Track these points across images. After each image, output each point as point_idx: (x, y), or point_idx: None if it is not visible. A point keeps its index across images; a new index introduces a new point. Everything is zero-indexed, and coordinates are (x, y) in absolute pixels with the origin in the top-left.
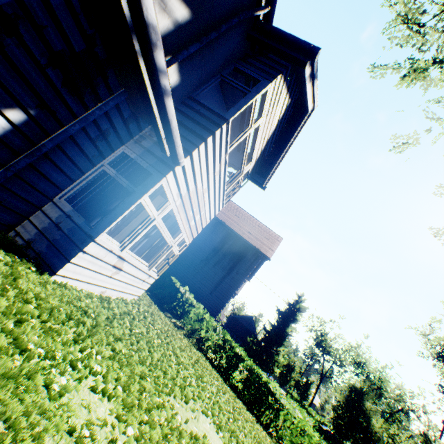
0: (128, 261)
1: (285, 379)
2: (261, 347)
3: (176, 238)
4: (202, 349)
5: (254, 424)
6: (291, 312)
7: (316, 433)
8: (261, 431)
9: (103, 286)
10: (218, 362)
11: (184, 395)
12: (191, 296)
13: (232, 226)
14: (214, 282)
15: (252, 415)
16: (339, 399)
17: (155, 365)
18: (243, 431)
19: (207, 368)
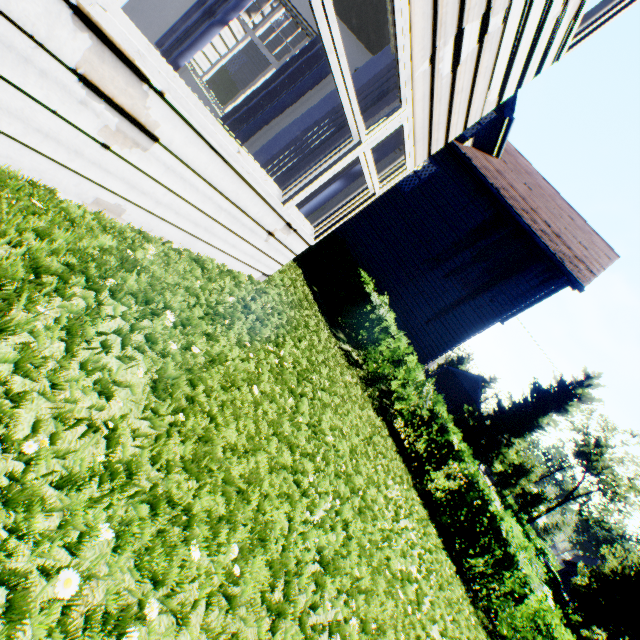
0: (171, 104)
1: (506, 481)
2: (482, 426)
3: (377, 118)
4: (387, 412)
5: (452, 588)
6: (559, 396)
7: (570, 636)
8: (462, 605)
9: (91, 178)
10: (409, 443)
11: (285, 575)
12: (388, 315)
13: (512, 202)
14: (439, 305)
15: (449, 561)
16: (613, 569)
17: (204, 469)
18: (429, 637)
19: (386, 453)
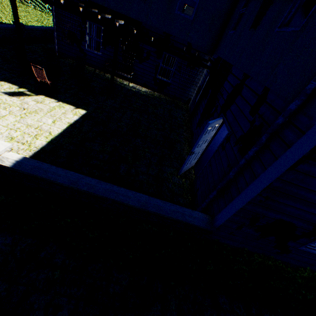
0: None
1: None
2: None
3: None
4: None
5: None
6: None
7: None
8: None
9: None
10: None
11: None
12: None
13: None
14: None
15: None
16: None
17: None
18: None
19: None
